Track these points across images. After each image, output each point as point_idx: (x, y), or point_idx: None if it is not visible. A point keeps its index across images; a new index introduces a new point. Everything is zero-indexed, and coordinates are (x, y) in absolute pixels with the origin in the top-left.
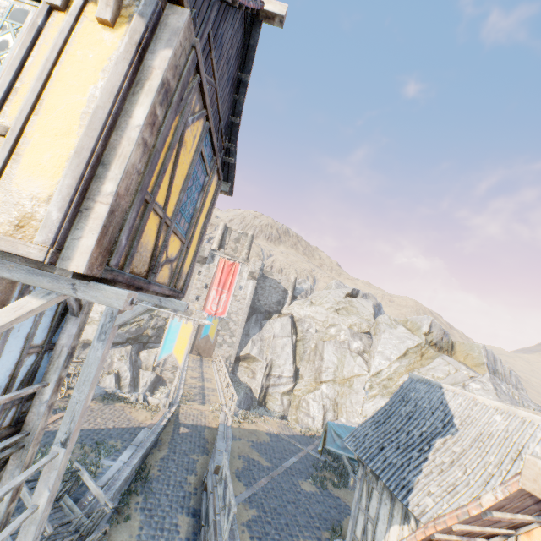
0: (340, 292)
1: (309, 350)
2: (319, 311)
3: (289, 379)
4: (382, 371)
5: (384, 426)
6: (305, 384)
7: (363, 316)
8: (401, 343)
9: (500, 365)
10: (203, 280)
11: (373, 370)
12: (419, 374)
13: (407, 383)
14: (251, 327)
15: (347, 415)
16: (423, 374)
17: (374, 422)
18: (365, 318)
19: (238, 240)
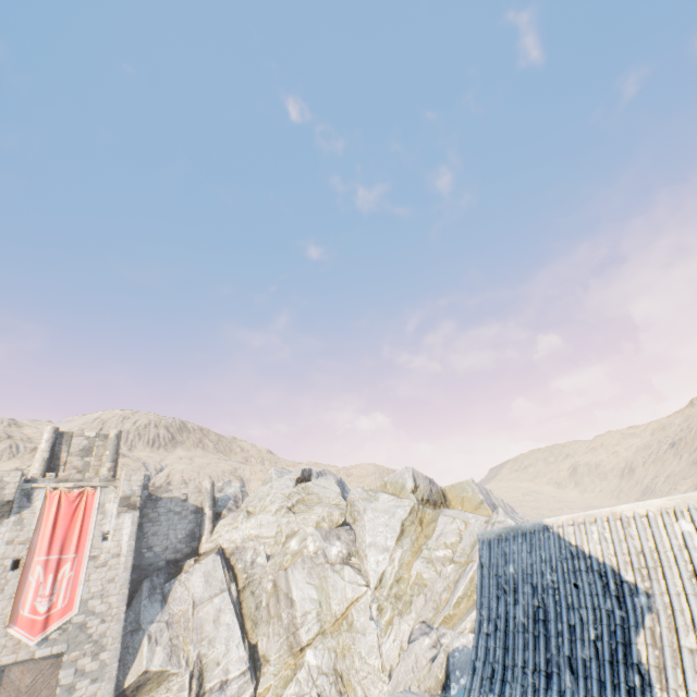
0: (287, 481)
1: (266, 597)
2: (264, 521)
3: (243, 678)
4: (385, 573)
5: (512, 681)
6: (275, 670)
7: (329, 502)
8: (392, 517)
9: (493, 497)
10: (5, 553)
11: (373, 579)
12: (431, 552)
13: (487, 552)
14: (143, 609)
15: (364, 687)
16: (434, 549)
17: (486, 684)
18: (333, 503)
19: (90, 450)
